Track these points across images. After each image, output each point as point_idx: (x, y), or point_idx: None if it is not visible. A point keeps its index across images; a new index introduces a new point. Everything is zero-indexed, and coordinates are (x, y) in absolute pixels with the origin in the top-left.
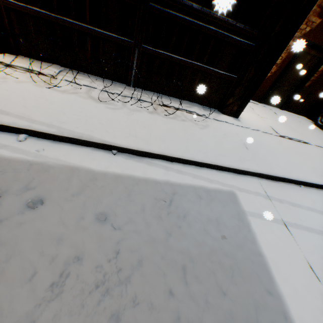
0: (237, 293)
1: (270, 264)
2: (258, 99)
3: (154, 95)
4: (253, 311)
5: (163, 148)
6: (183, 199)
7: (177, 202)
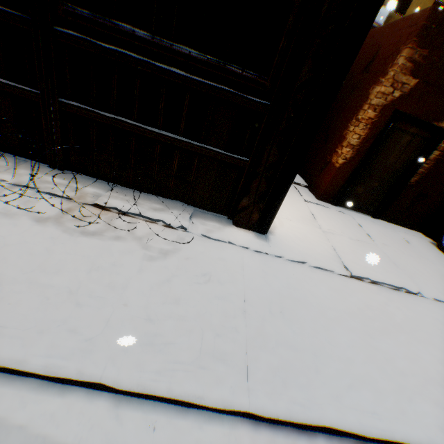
0: None
1: None
2: (330, 199)
3: (97, 184)
4: None
5: None
6: None
7: None
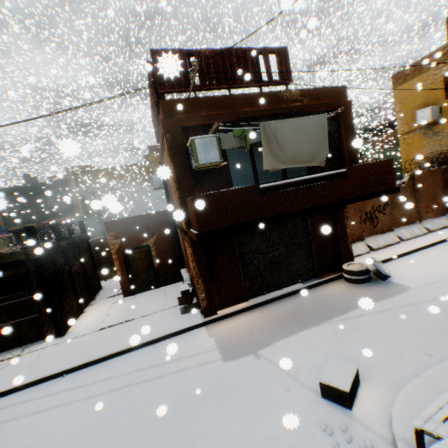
0: None
1: None
2: (129, 293)
3: None
4: None
5: None
6: None
7: None
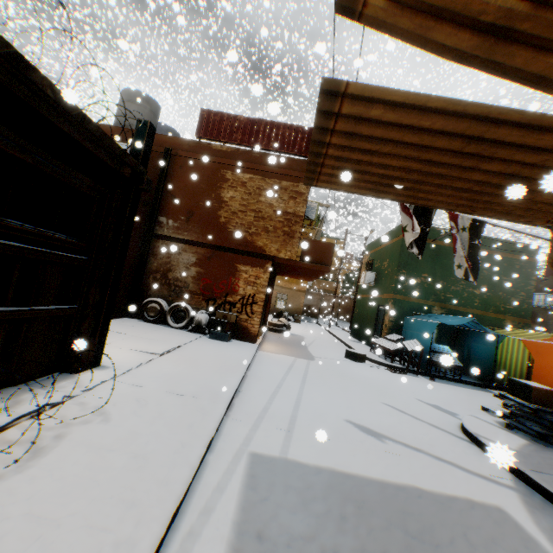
0: (383, 513)
1: (341, 468)
2: None
3: None
4: (392, 507)
5: (157, 510)
6: (270, 527)
7: (278, 539)
